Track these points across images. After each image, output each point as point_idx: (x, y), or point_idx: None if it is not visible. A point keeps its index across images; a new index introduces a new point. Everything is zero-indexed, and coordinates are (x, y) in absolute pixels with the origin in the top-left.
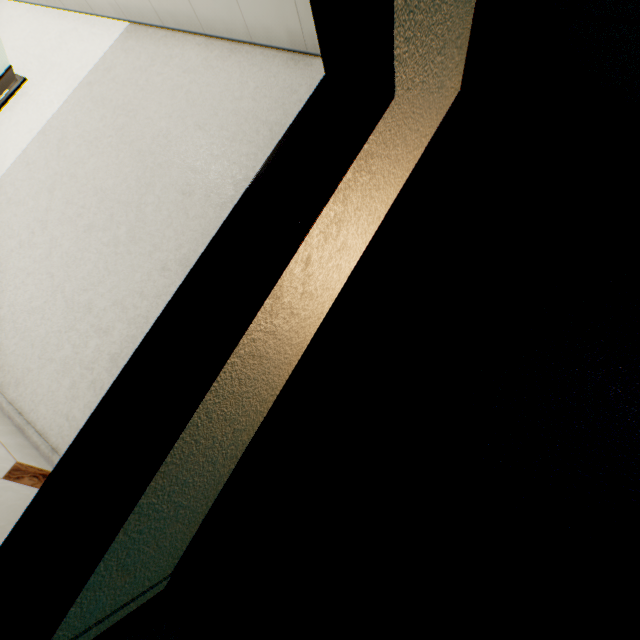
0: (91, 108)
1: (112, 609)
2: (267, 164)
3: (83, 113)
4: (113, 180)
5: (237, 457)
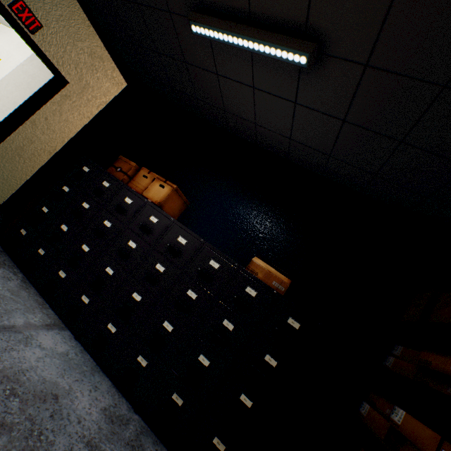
0: (21, 74)
1: None
2: (34, 94)
3: (18, 76)
4: (21, 100)
5: (30, 175)
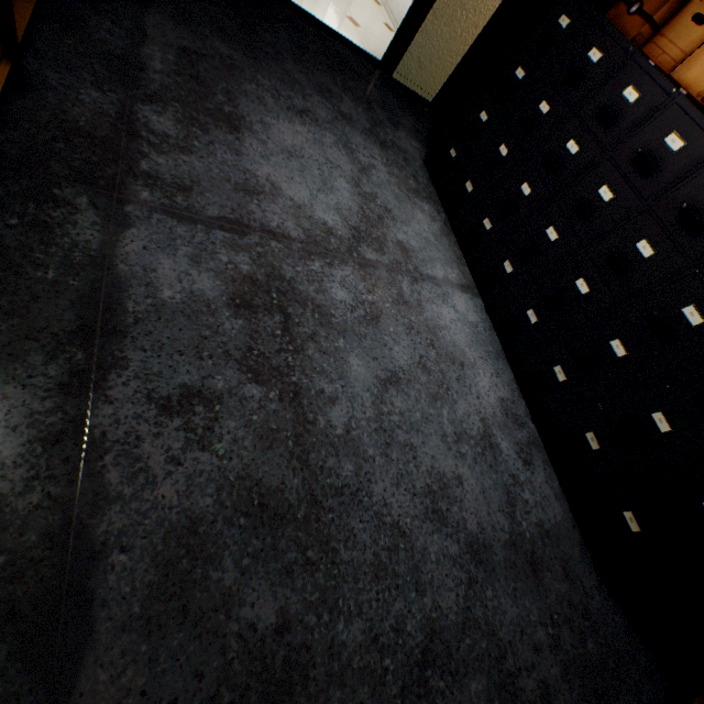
0: None
1: (414, 83)
2: None
3: None
4: None
5: (469, 44)
